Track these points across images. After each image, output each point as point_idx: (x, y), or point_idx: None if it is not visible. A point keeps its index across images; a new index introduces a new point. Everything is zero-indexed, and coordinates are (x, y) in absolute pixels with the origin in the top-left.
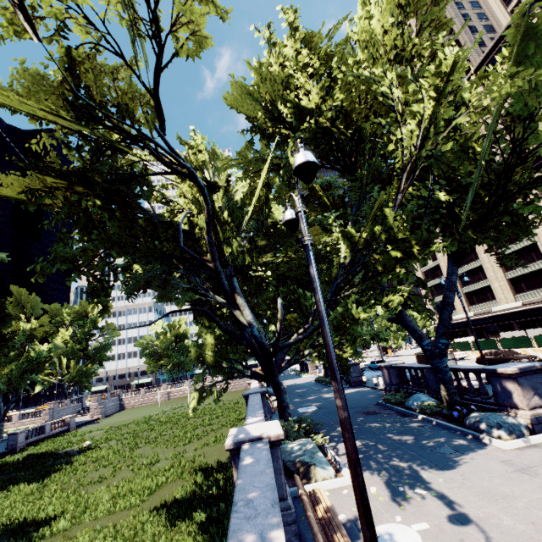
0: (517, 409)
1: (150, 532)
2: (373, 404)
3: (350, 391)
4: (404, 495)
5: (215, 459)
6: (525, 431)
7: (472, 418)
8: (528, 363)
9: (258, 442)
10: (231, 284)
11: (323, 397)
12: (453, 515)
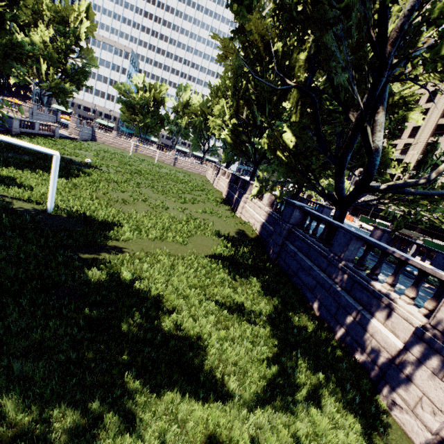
0: None
1: (220, 276)
2: (361, 250)
3: (321, 226)
4: None
5: (221, 229)
6: None
7: None
8: None
9: None
10: (383, 91)
11: None
12: None
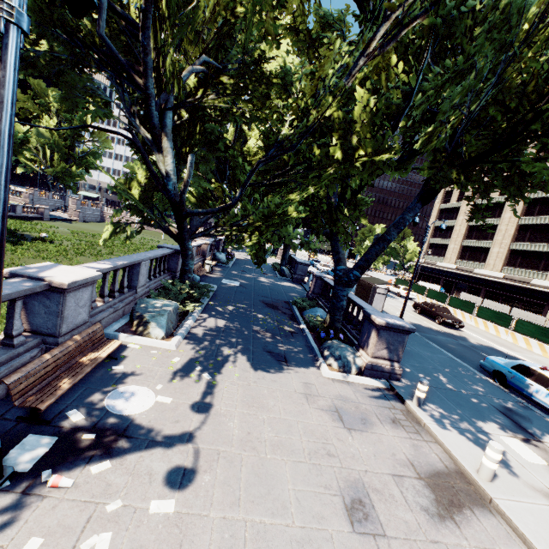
0: (365, 352)
1: None
2: (285, 301)
3: (285, 284)
4: (191, 374)
5: None
6: (355, 370)
7: (328, 344)
8: (404, 323)
9: (33, 282)
10: (162, 119)
11: (258, 279)
12: (202, 402)
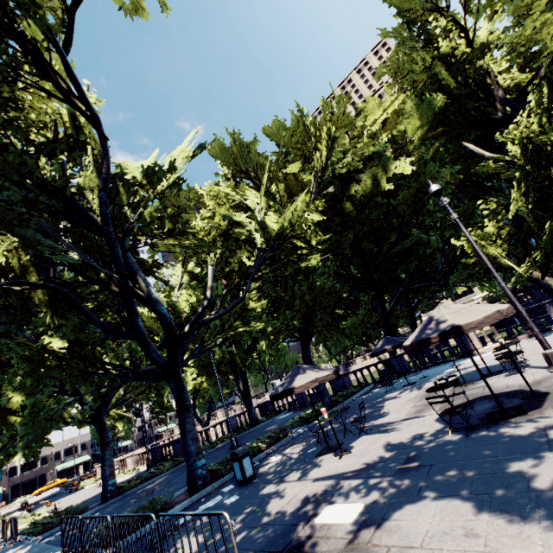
0: None
1: None
2: None
3: None
4: None
5: None
6: None
7: None
8: None
9: None
10: None
11: None
12: None
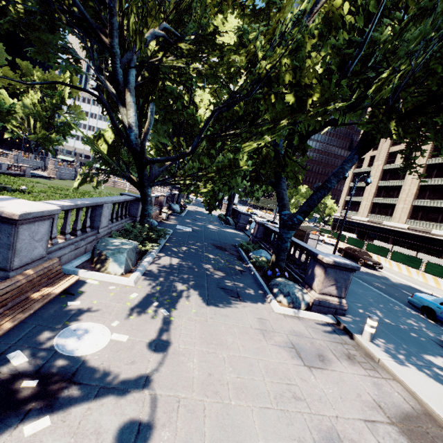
0: (311, 289)
1: None
2: (232, 244)
3: (230, 231)
4: (149, 309)
5: None
6: (303, 306)
7: (276, 281)
8: (348, 261)
9: None
10: (126, 77)
11: (207, 226)
12: (160, 340)
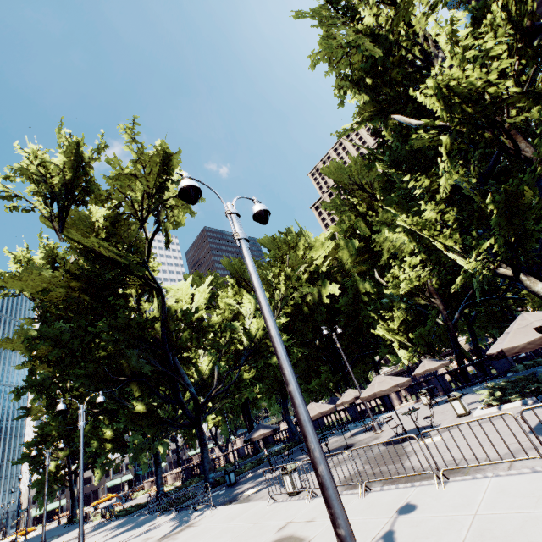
0: None
1: None
2: None
3: None
4: None
5: None
6: None
7: None
8: None
9: None
10: None
11: None
12: None
